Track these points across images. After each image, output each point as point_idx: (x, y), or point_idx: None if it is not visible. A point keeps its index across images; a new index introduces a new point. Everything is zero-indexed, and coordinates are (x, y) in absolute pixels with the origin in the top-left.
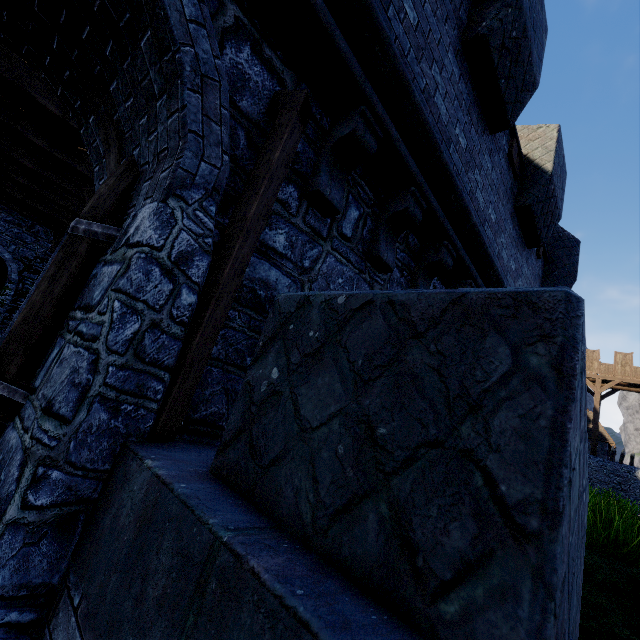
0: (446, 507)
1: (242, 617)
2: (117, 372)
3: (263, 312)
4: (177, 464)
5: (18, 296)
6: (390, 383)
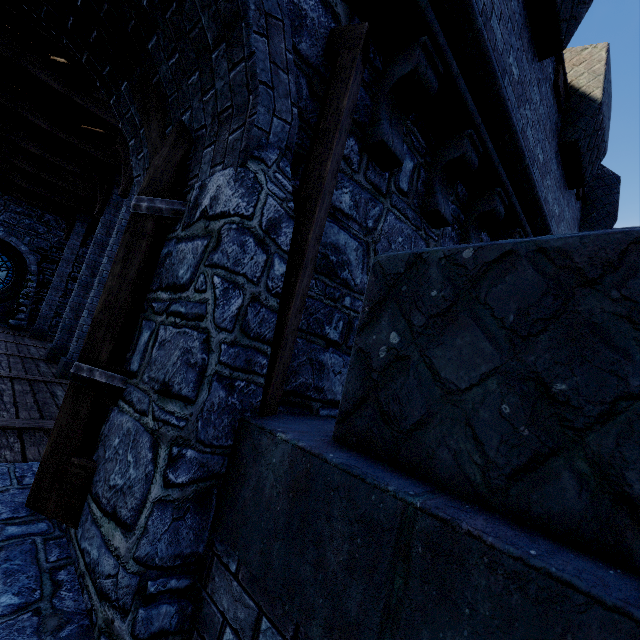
0: None
1: (472, 579)
2: (228, 349)
3: (336, 278)
4: (303, 435)
5: (41, 287)
6: (560, 336)
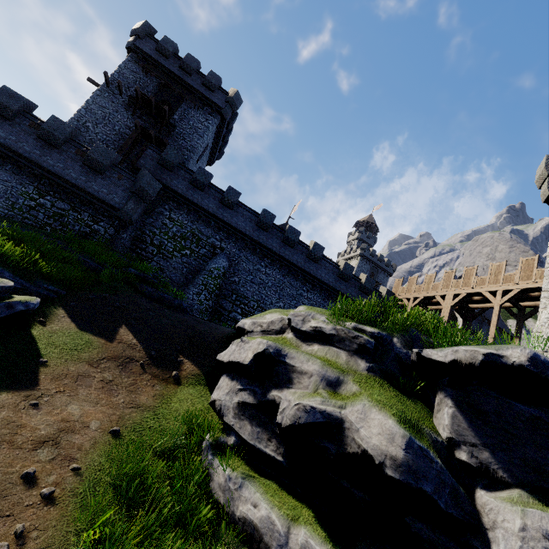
0: None
1: None
2: None
3: None
4: None
5: None
6: None
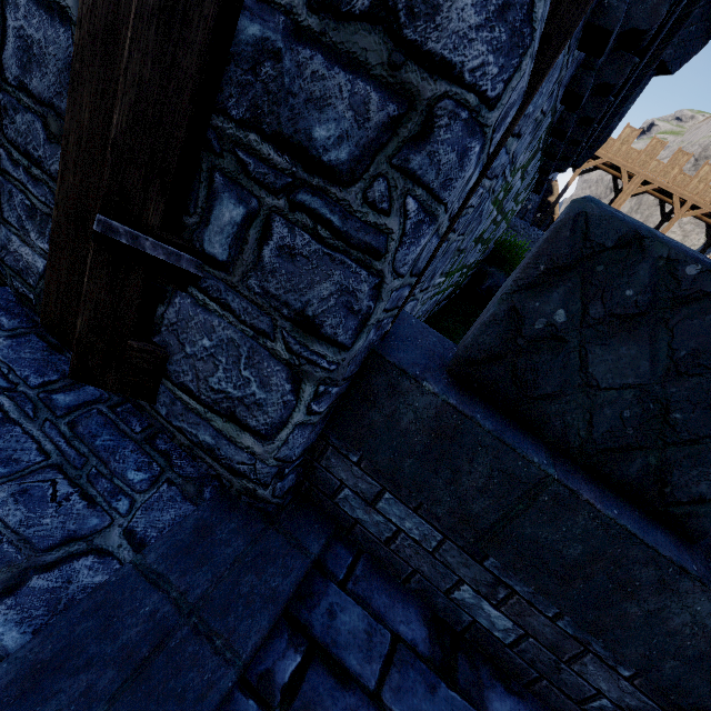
0: (705, 473)
1: (576, 519)
2: (394, 295)
3: None
4: (435, 377)
5: None
6: (707, 385)
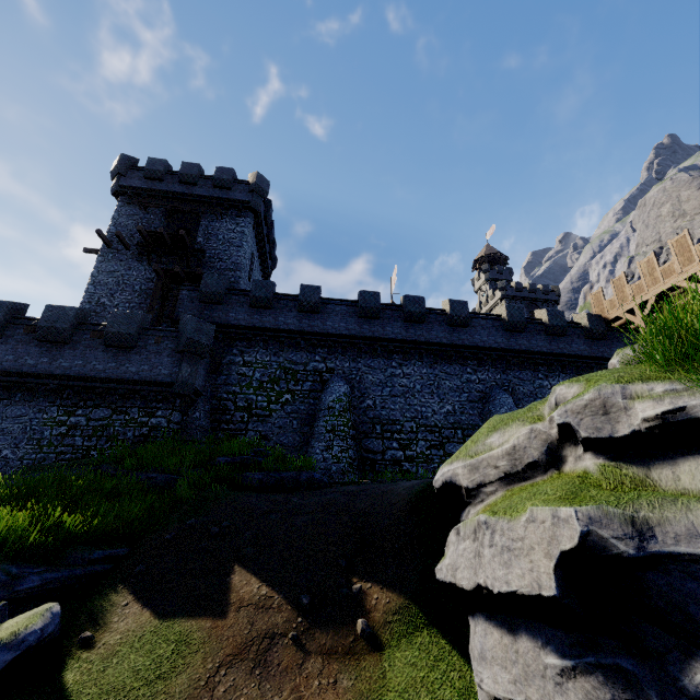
0: None
1: None
2: None
3: None
4: None
5: None
6: None
